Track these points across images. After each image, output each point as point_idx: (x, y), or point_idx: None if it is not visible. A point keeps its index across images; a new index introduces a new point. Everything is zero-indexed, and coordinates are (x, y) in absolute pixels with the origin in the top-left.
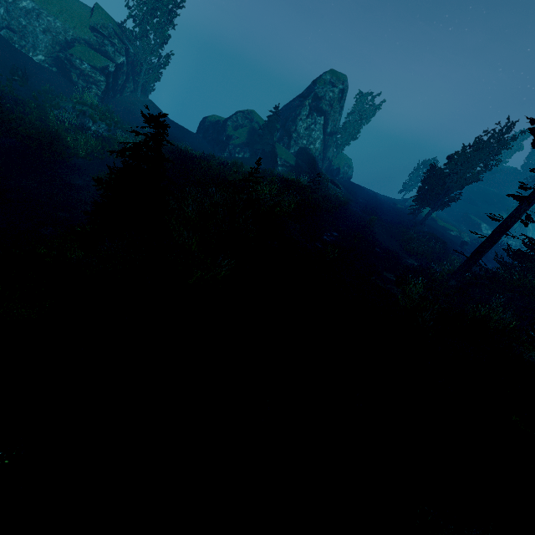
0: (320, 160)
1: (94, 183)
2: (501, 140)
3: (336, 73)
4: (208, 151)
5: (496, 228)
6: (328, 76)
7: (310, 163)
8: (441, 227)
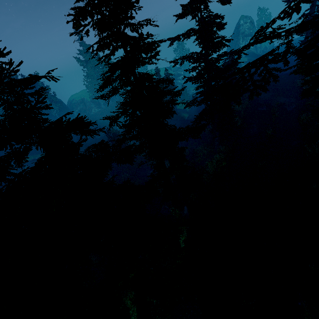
0: (255, 51)
1: None
2: None
3: (244, 17)
4: None
5: None
6: (242, 21)
7: (253, 55)
8: None
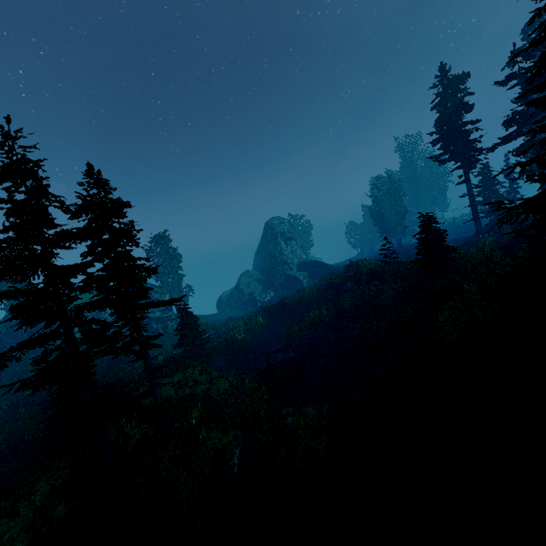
0: None
1: (283, 341)
2: (390, 182)
3: (274, 218)
4: (244, 313)
5: (469, 199)
6: (275, 221)
7: (316, 265)
8: (404, 243)
